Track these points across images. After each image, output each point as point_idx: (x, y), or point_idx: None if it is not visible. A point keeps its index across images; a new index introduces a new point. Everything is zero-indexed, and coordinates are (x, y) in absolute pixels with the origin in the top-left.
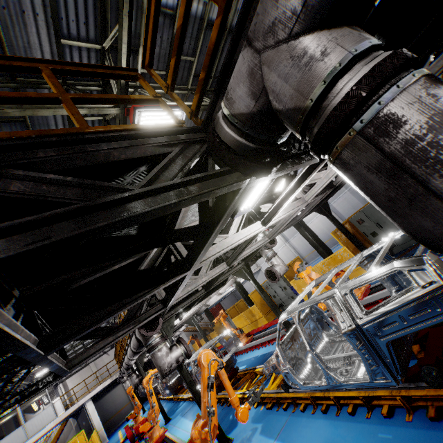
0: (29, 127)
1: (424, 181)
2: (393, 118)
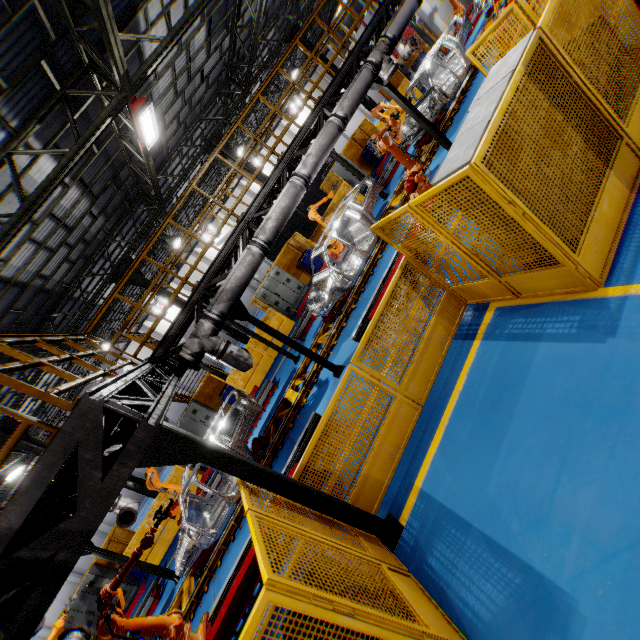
0: None
1: (240, 360)
2: (232, 351)
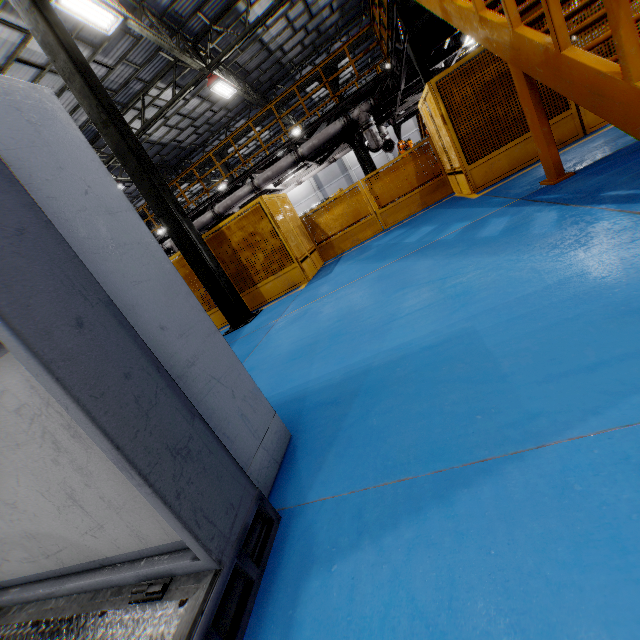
0: None
1: None
2: None
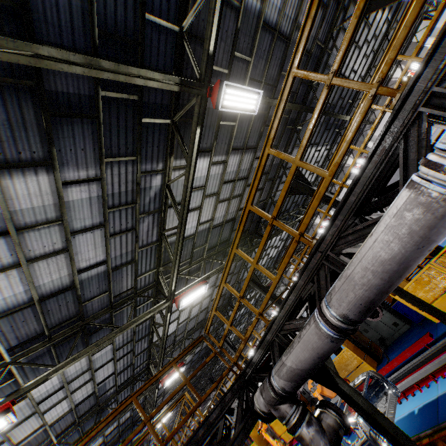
0: (113, 324)
1: None
2: (302, 436)
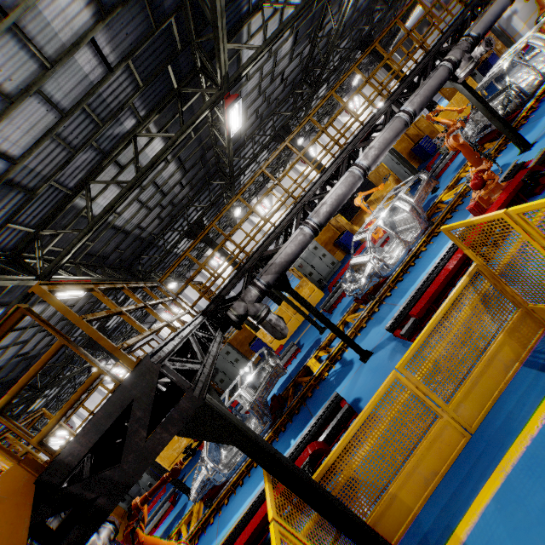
0: None
1: (277, 328)
2: (271, 319)
